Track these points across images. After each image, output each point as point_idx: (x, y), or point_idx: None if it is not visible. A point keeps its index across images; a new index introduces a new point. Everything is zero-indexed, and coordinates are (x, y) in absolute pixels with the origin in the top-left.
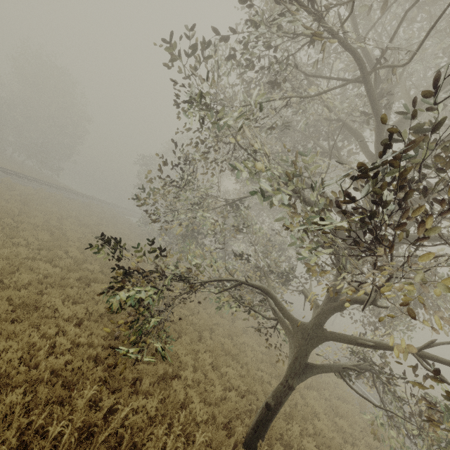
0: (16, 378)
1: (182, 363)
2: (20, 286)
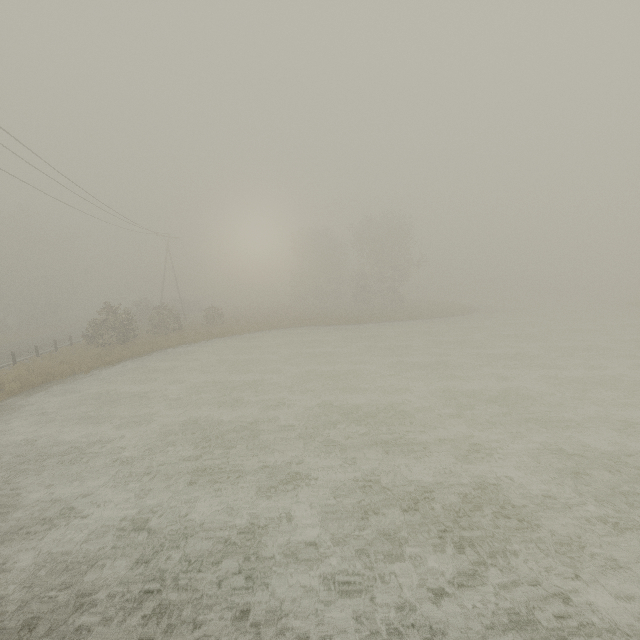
0: None
1: None
2: None
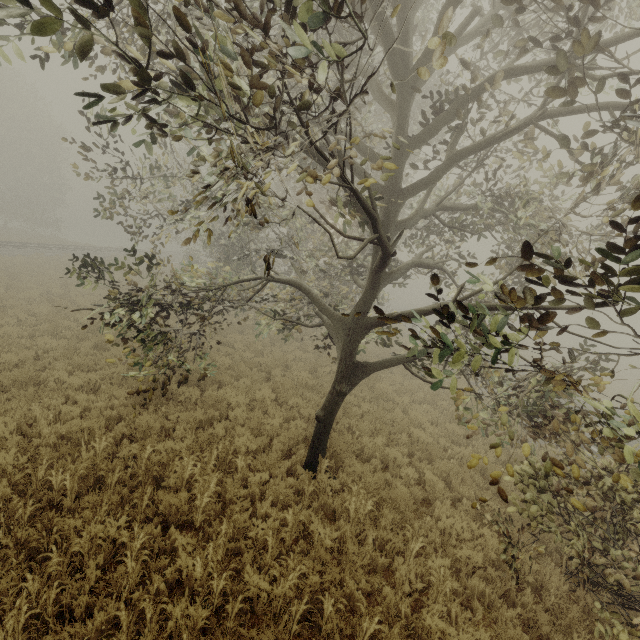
0: (6, 445)
1: (233, 404)
2: (11, 367)
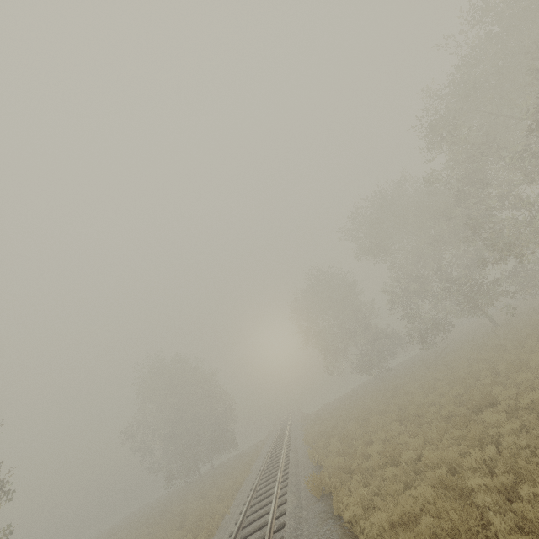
0: None
1: None
2: None
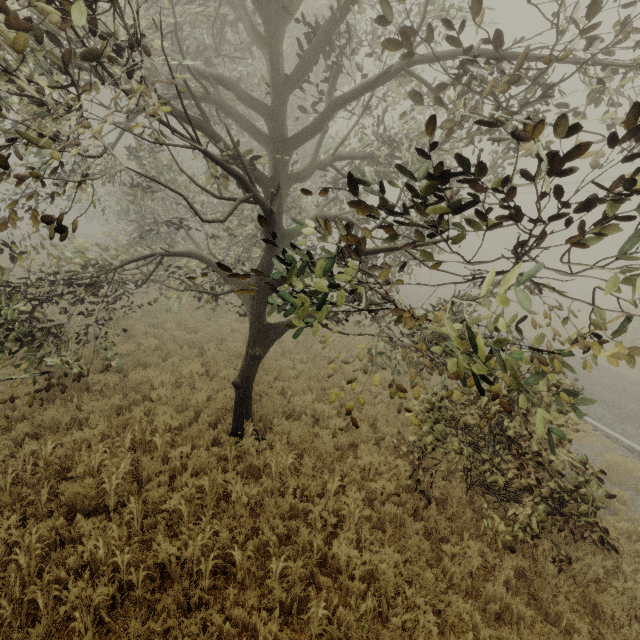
0: None
1: (158, 385)
2: None
